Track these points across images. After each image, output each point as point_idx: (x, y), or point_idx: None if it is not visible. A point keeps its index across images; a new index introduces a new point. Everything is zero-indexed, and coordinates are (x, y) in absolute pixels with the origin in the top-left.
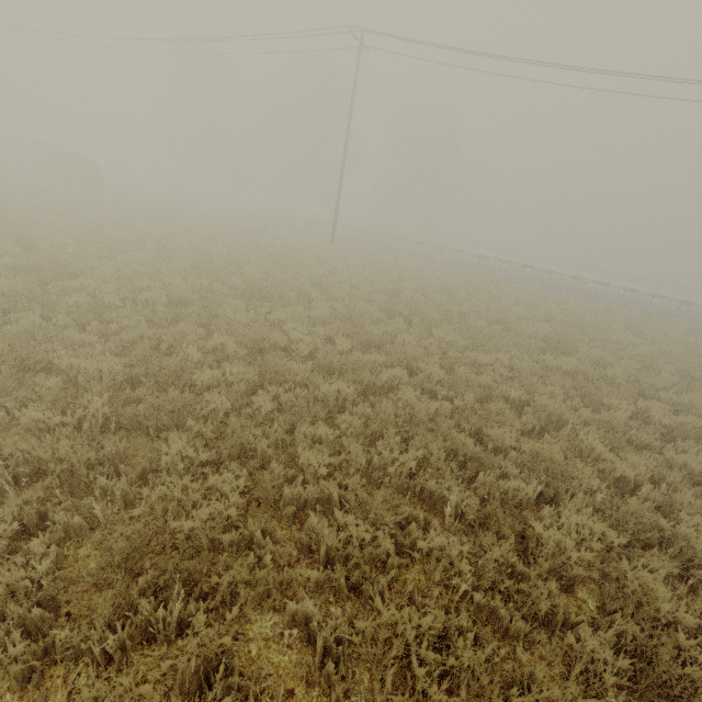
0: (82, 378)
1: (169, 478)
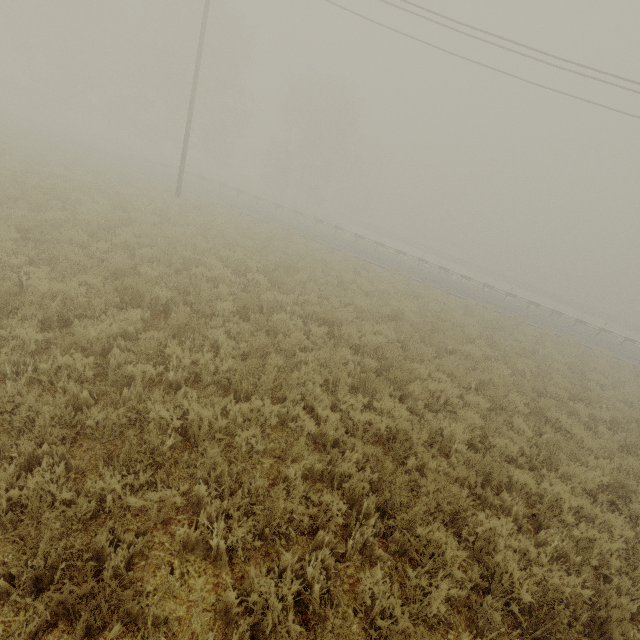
0: None
1: None
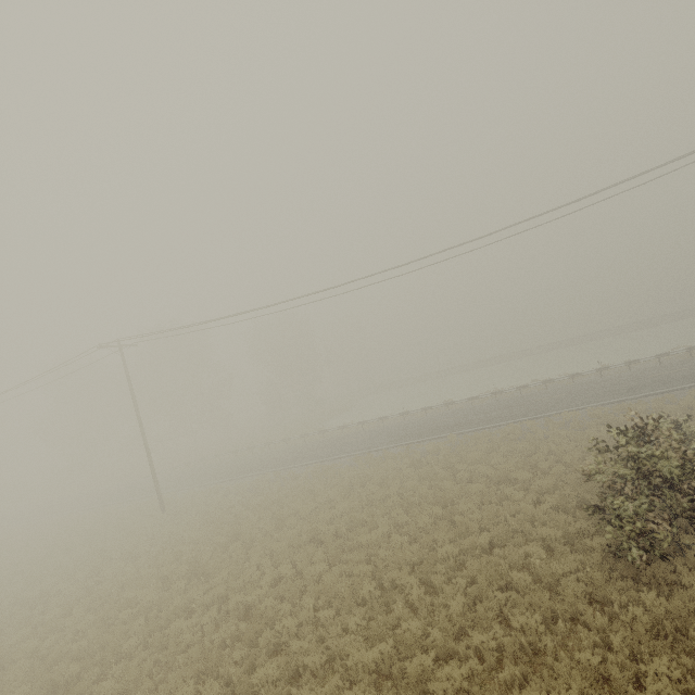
0: None
1: None
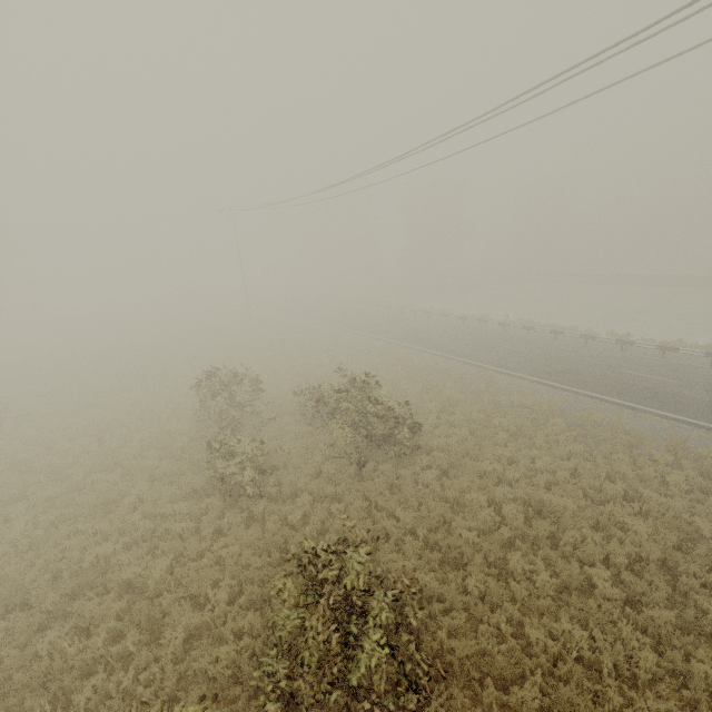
0: None
1: None
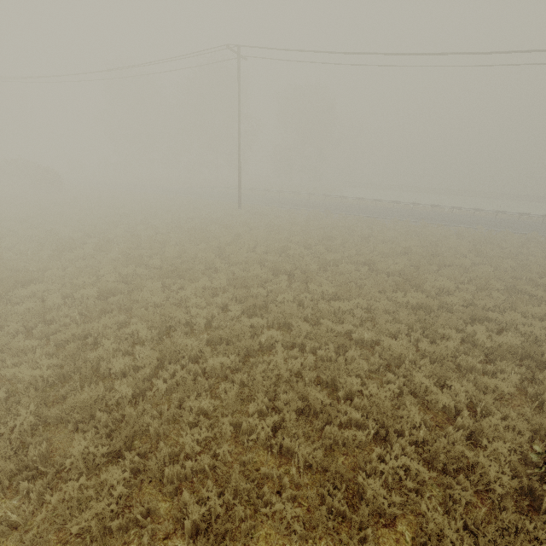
0: (21, 385)
1: (66, 484)
